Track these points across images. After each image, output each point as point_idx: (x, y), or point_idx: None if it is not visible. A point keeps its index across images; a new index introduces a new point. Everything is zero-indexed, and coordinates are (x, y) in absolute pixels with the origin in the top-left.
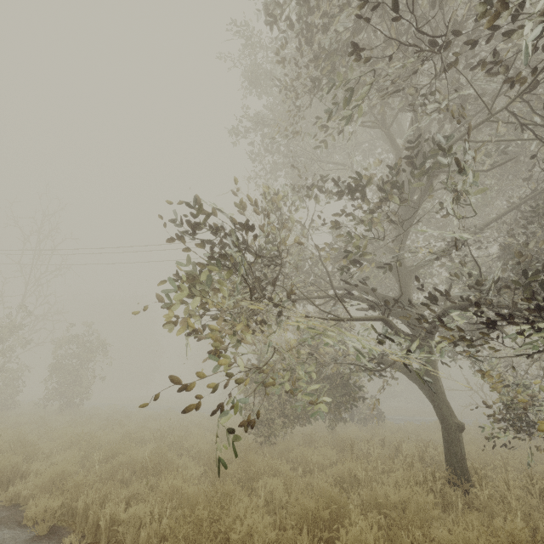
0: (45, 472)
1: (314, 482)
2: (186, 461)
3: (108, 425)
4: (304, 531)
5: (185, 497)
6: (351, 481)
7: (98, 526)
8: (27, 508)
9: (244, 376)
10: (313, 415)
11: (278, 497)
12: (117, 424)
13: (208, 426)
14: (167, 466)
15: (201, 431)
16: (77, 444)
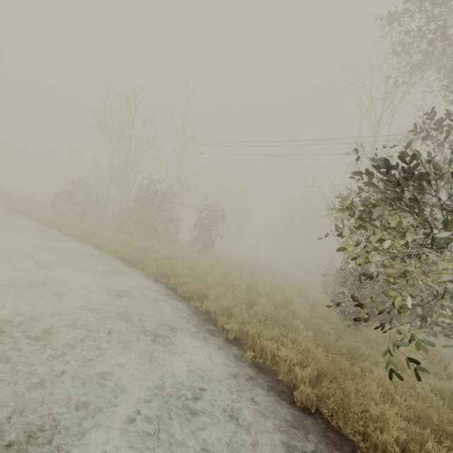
0: (215, 297)
1: (417, 386)
2: (298, 323)
3: (231, 272)
4: (427, 431)
5: (317, 357)
6: (449, 397)
7: (262, 350)
8: (219, 320)
9: (339, 271)
10: (445, 346)
11: (386, 385)
12: (237, 273)
13: (295, 292)
14: (287, 322)
15: (297, 298)
16: (223, 283)
